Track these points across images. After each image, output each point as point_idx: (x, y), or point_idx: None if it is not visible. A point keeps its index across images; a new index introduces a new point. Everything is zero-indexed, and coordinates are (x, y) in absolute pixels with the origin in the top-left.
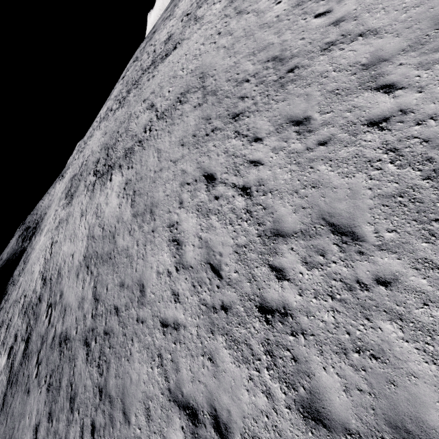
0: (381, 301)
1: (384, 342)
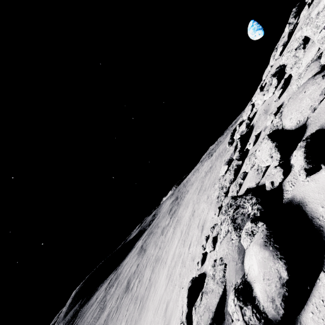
0: None
1: None
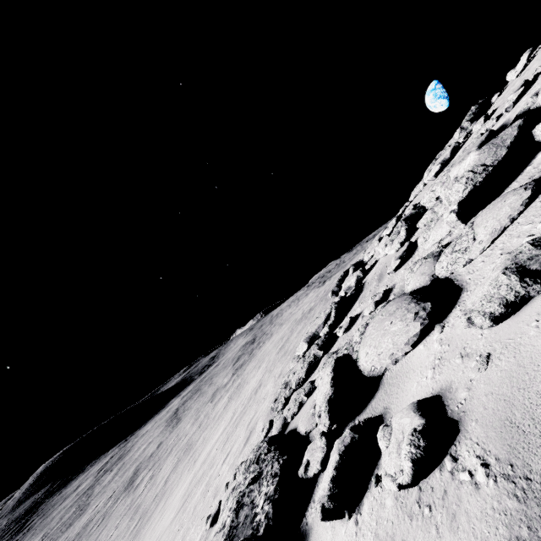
0: None
1: None
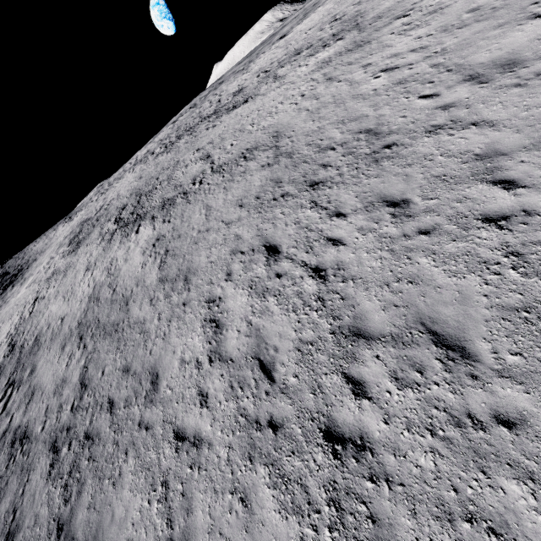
0: (502, 448)
1: (508, 511)
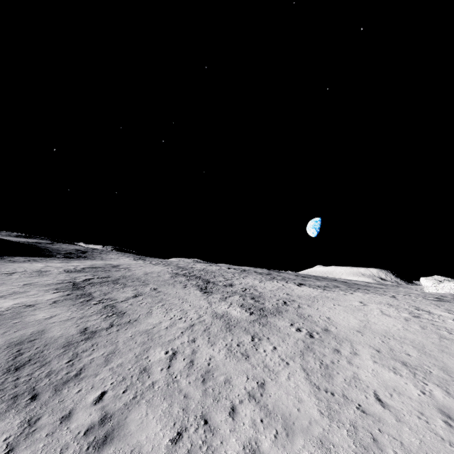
0: None
1: None
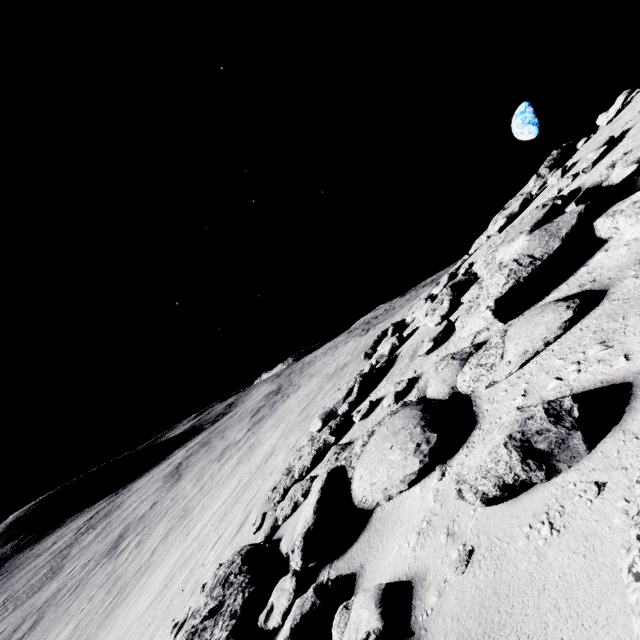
0: None
1: None
